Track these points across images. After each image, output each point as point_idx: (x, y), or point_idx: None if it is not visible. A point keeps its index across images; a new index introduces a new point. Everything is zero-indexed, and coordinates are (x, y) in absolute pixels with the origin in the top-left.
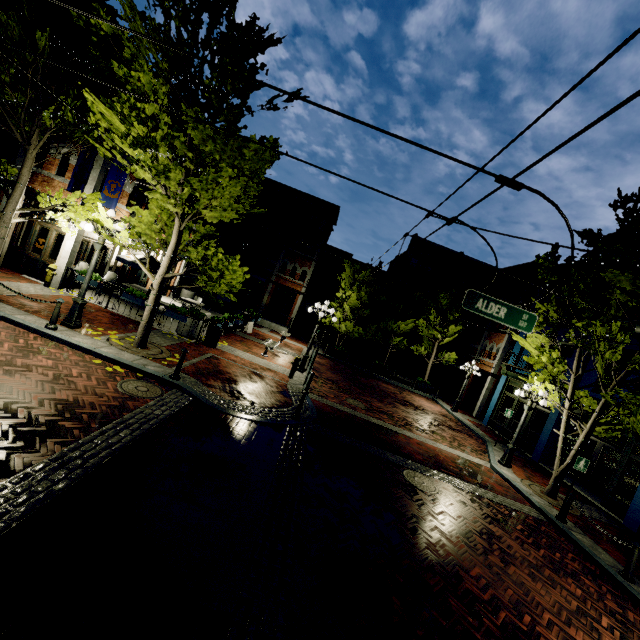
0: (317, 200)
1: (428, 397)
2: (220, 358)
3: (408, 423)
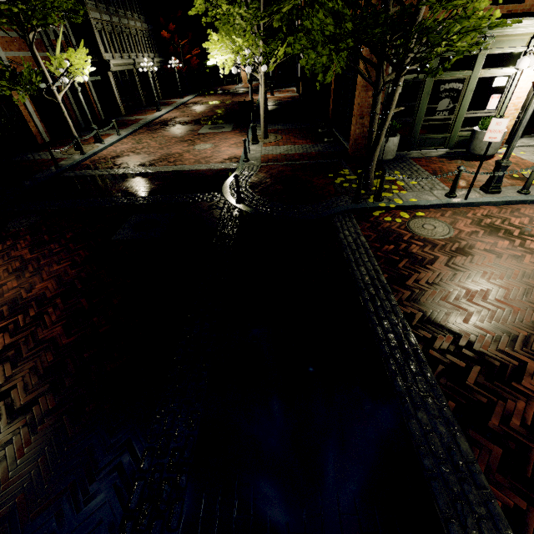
0: None
1: None
2: None
3: None
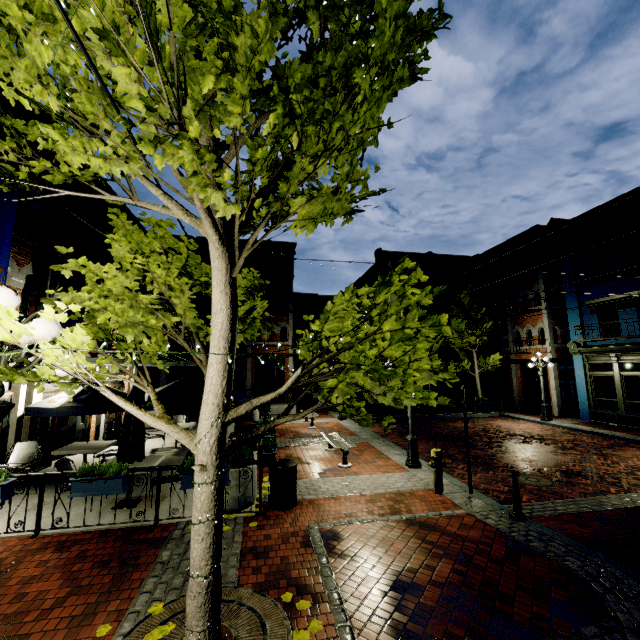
0: (267, 244)
1: (495, 416)
2: (333, 526)
3: (606, 473)
